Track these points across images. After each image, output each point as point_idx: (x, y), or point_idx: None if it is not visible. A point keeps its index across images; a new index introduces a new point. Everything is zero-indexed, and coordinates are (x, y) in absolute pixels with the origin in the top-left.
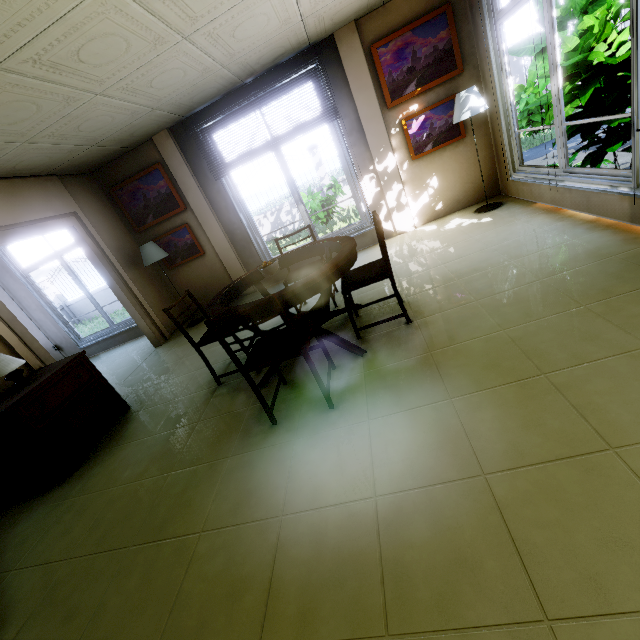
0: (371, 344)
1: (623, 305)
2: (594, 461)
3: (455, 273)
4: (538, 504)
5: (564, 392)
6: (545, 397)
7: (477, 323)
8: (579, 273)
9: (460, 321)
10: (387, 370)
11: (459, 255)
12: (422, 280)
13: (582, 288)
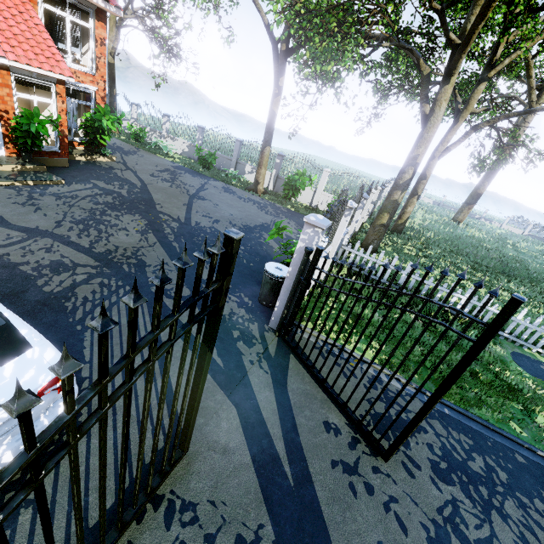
0: None
1: None
2: None
3: None
4: None
5: None
6: None
7: None
8: None
9: None
10: None
11: None
12: None
13: None
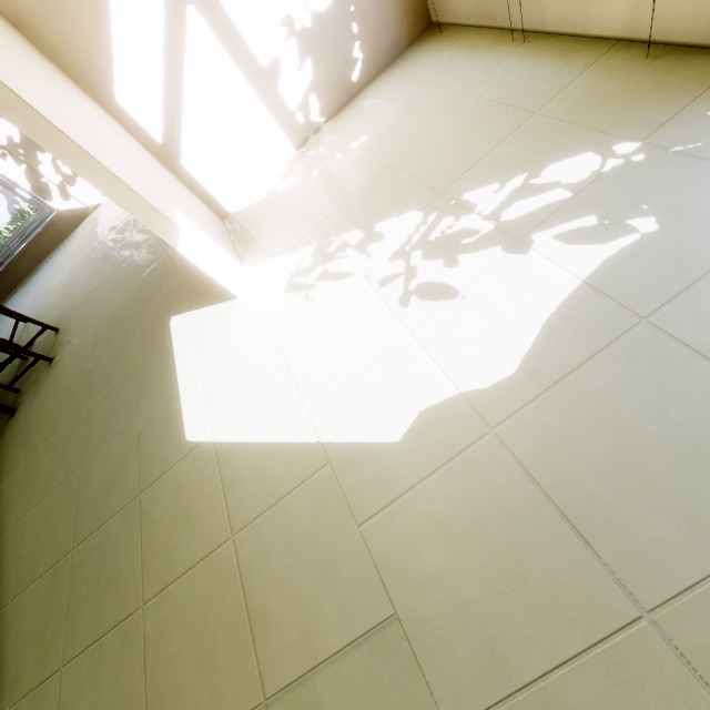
0: (23, 397)
1: (148, 314)
2: (70, 481)
3: (99, 280)
4: (38, 526)
5: (86, 422)
6: (77, 430)
7: (83, 353)
8: (150, 273)
9: (76, 352)
10: (21, 428)
11: (112, 249)
12: (79, 294)
13: (143, 295)
